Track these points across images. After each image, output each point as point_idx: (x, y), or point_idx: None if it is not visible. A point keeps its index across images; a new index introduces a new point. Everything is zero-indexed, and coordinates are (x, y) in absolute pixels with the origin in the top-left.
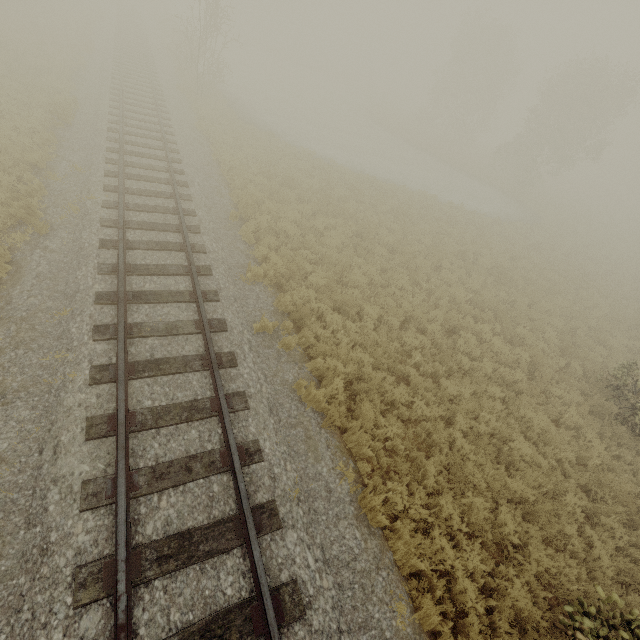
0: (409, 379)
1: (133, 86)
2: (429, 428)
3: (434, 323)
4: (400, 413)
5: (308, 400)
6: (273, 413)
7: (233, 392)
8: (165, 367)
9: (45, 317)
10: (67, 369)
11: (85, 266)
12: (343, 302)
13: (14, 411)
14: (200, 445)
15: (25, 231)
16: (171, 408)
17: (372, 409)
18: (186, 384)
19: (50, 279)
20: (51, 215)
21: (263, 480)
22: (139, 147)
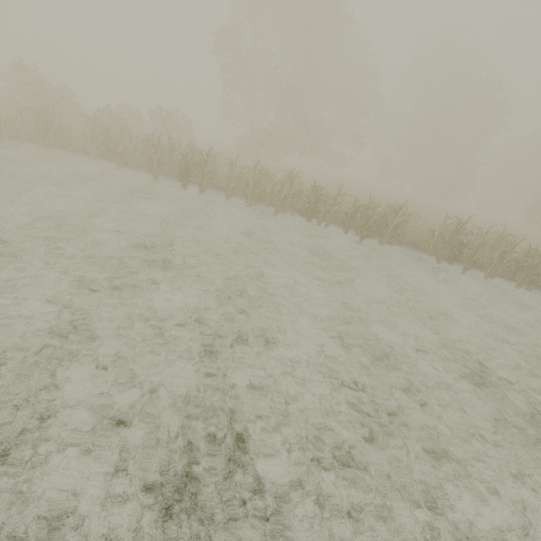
0: None
1: None
2: None
3: None
4: None
5: None
6: None
7: None
8: None
9: None
10: None
11: None
12: None
13: None
14: None
15: None
16: None
17: None
18: None
19: None
20: None
21: None
22: None
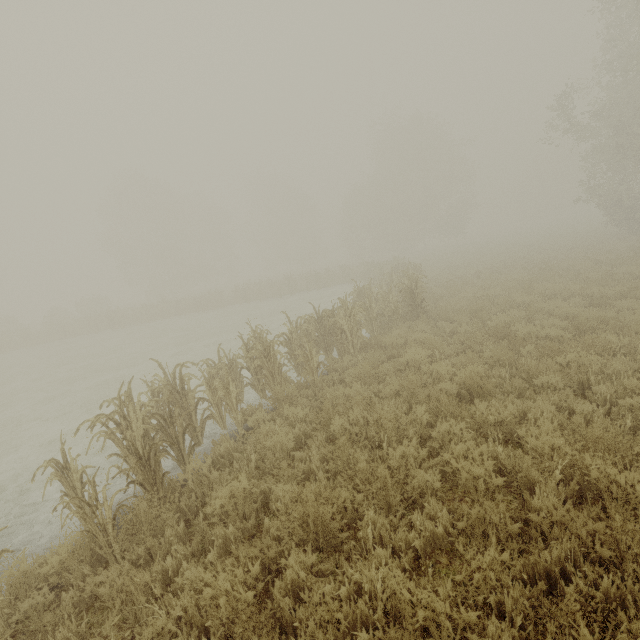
0: None
1: None
2: None
3: None
4: None
5: None
6: None
7: None
8: None
9: None
10: None
11: None
12: None
13: None
14: None
15: None
16: None
17: None
18: None
19: None
20: None
21: None
22: None
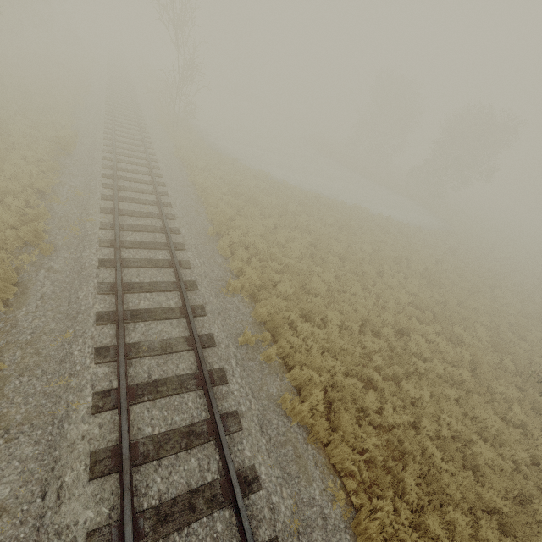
0: (373, 382)
1: (122, 121)
2: (400, 435)
3: (385, 325)
4: (371, 419)
5: (293, 414)
6: (263, 432)
7: (226, 412)
8: (162, 389)
9: (49, 340)
10: (70, 396)
11: (86, 286)
12: (309, 309)
13: (17, 448)
14: (200, 476)
15: (31, 252)
16: (171, 435)
17: (350, 420)
18: (182, 406)
19: (54, 300)
20: (55, 236)
21: (263, 513)
22: (129, 173)
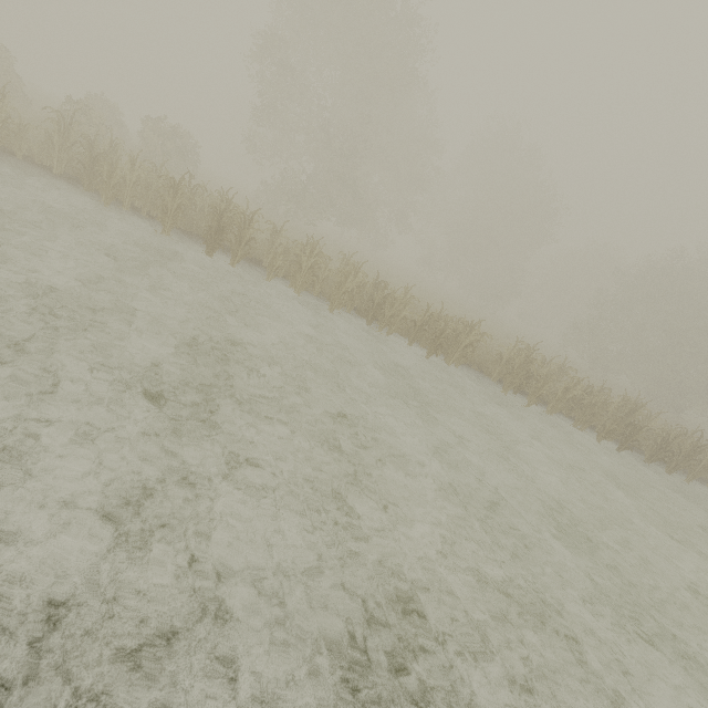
0: None
1: None
2: None
3: None
4: None
5: None
6: None
7: None
8: None
9: None
10: None
11: None
12: None
13: None
14: None
15: None
16: None
17: None
18: None
19: None
20: None
21: None
22: None
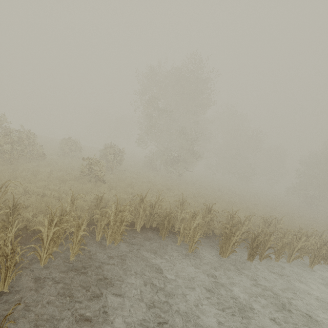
0: None
1: None
2: None
3: None
4: None
5: None
6: None
7: None
8: None
9: None
10: None
11: None
12: None
13: None
14: None
15: None
16: None
17: None
18: None
19: None
20: None
21: None
22: None
